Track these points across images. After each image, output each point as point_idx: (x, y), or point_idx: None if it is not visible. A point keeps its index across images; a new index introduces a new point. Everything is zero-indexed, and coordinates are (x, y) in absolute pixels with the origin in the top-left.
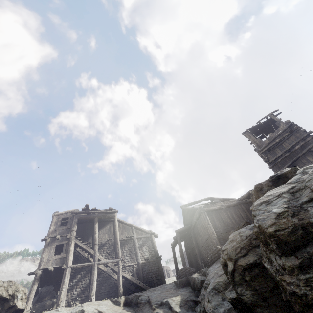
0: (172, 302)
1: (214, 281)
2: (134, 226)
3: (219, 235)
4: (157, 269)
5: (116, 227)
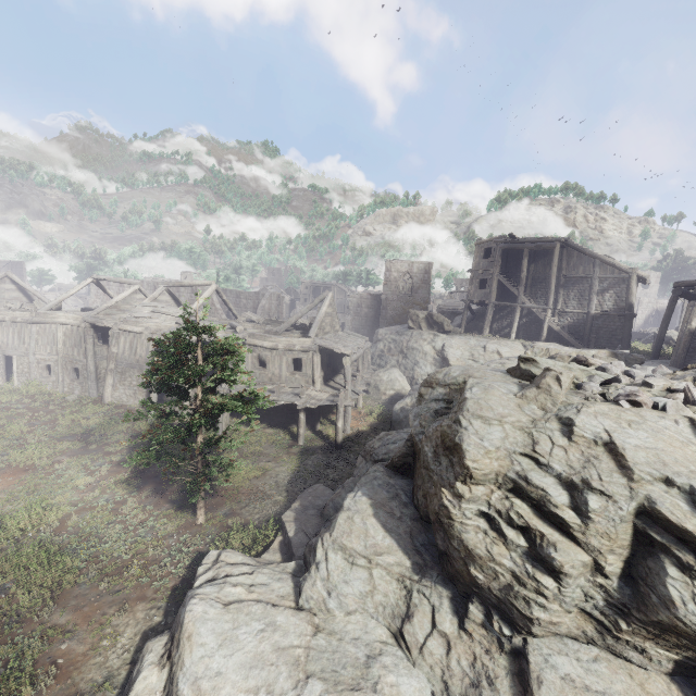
0: None
1: None
2: (599, 258)
3: None
4: (620, 327)
5: (553, 266)
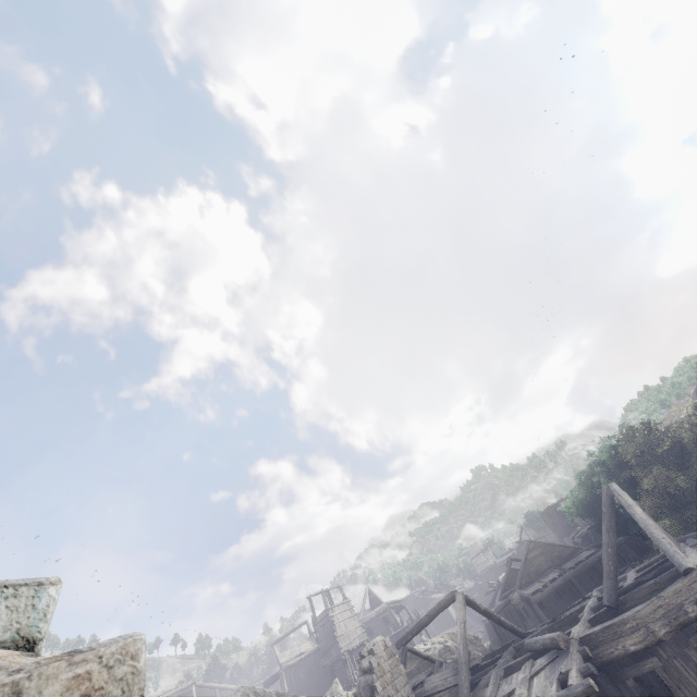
0: None
1: None
2: (217, 686)
3: None
4: None
5: None
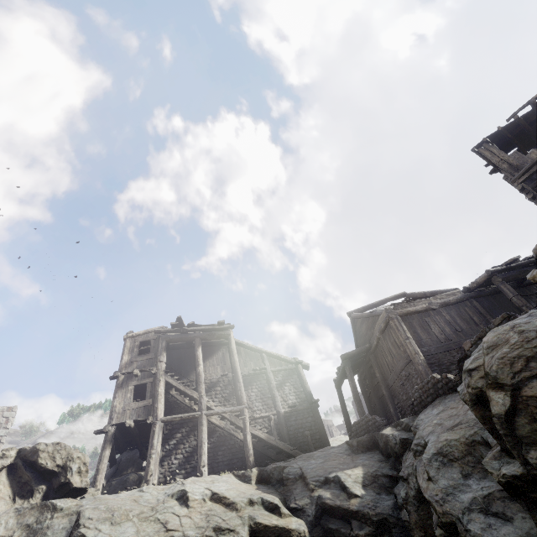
0: (347, 479)
1: (439, 440)
2: (265, 351)
3: (430, 358)
4: (313, 422)
5: (234, 353)
